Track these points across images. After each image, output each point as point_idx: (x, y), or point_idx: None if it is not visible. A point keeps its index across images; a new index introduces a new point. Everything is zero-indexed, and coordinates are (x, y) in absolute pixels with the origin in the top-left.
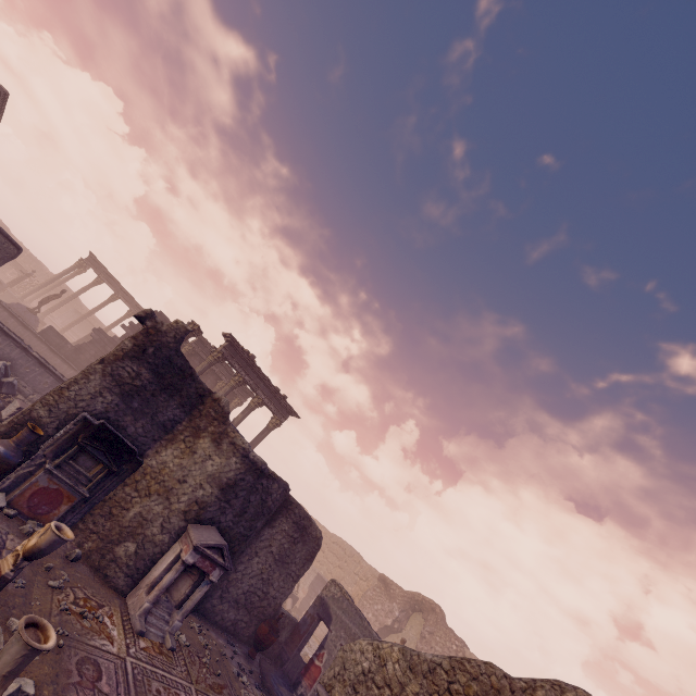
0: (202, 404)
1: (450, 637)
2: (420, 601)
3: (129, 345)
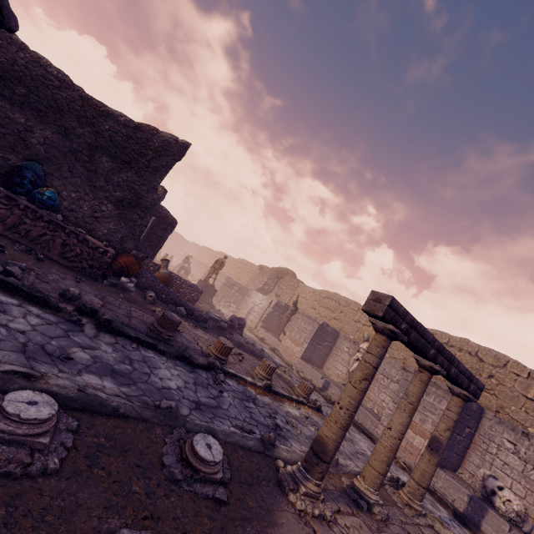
0: None
1: (292, 280)
2: (280, 271)
3: None
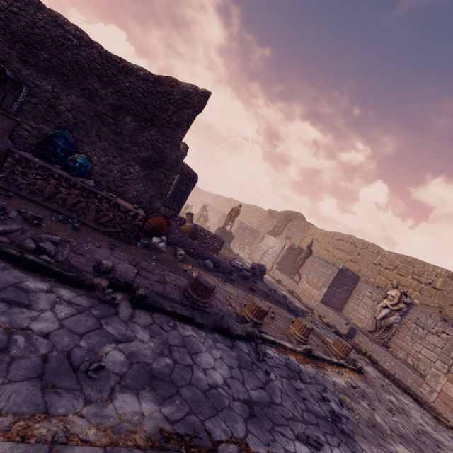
0: None
1: (301, 223)
2: (289, 215)
3: None
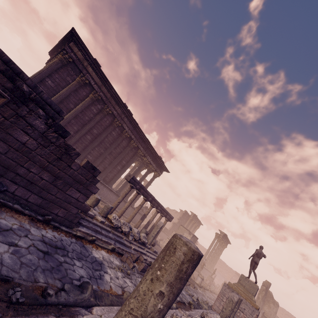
0: (266, 293)
1: None
2: None
3: (264, 293)
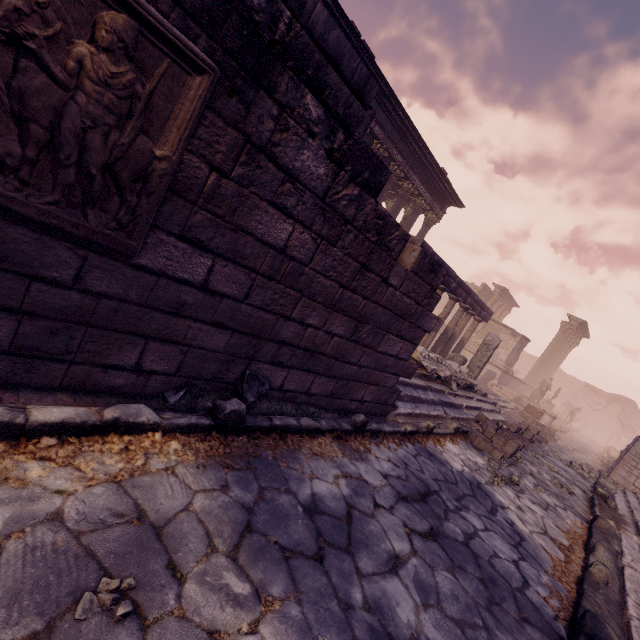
0: None
1: None
2: (619, 398)
3: None
